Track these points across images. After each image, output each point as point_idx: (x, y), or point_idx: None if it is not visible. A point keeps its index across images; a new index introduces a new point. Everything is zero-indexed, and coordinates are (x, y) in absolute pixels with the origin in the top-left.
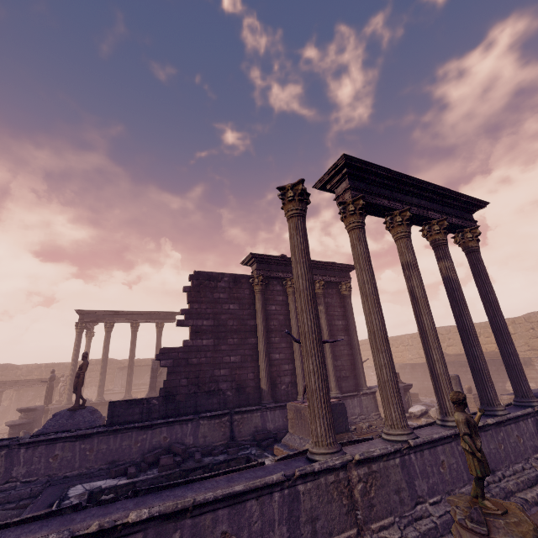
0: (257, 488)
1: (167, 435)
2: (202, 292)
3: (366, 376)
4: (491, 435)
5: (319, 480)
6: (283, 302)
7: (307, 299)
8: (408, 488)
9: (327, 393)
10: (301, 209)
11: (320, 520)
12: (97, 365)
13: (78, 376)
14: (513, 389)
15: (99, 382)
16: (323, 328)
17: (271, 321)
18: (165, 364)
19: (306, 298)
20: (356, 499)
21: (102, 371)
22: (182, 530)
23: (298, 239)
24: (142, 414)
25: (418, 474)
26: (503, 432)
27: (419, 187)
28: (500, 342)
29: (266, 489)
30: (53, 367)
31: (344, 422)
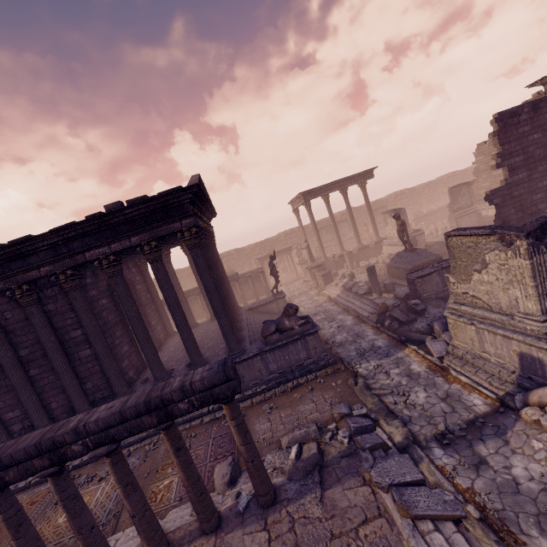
0: None
1: None
2: (508, 133)
3: None
4: None
5: None
6: None
7: None
8: None
9: None
10: None
11: None
12: (291, 234)
13: (402, 230)
14: None
15: (338, 241)
16: None
17: None
18: (496, 202)
19: None
20: None
21: (336, 232)
22: None
23: None
24: None
25: None
26: None
27: None
28: None
29: None
30: (265, 243)
31: None
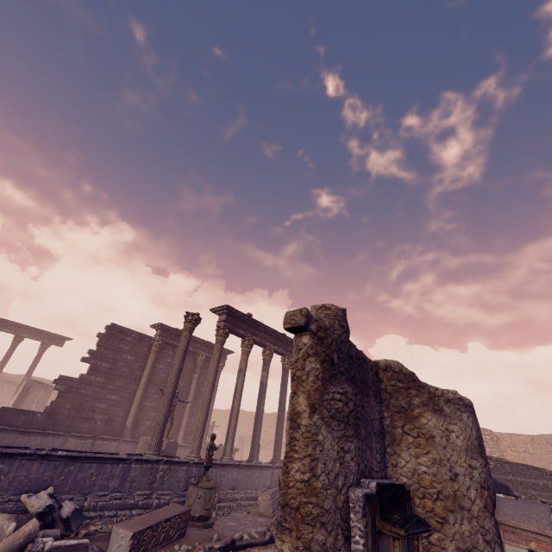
0: (114, 459)
1: (40, 443)
2: (111, 341)
3: (220, 442)
4: (242, 471)
5: (143, 465)
6: (170, 364)
7: (175, 376)
8: (185, 482)
9: (165, 426)
10: (192, 328)
11: (136, 482)
12: None
13: None
14: (273, 454)
15: None
16: (191, 391)
17: (154, 376)
18: (59, 388)
19: (175, 376)
20: (157, 478)
21: None
22: (75, 466)
23: (184, 343)
24: (25, 423)
25: (193, 477)
26: (251, 472)
27: (265, 328)
28: (277, 426)
29: (117, 461)
30: None
31: (173, 455)
